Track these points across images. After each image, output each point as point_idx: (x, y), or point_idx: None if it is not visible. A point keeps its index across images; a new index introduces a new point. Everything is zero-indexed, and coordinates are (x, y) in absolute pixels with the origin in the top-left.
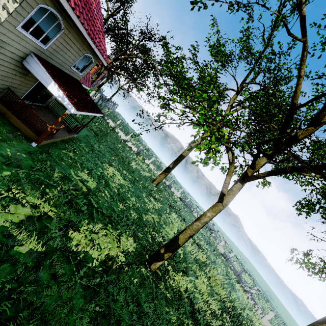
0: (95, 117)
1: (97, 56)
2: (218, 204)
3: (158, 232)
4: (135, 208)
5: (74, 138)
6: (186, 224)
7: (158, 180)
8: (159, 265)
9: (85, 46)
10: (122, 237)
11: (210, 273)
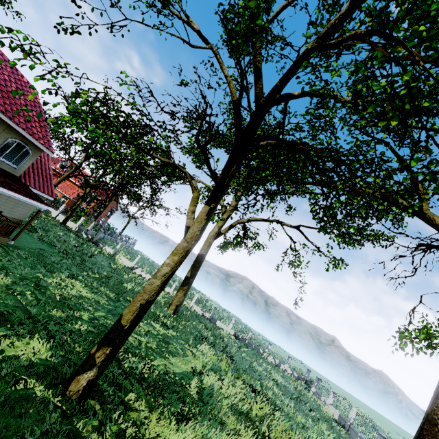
0: (39, 212)
1: (34, 145)
2: (181, 241)
3: (141, 356)
4: (95, 322)
5: (5, 244)
6: (234, 364)
7: (175, 302)
8: (86, 381)
9: (5, 127)
10: (15, 338)
11: (273, 432)
